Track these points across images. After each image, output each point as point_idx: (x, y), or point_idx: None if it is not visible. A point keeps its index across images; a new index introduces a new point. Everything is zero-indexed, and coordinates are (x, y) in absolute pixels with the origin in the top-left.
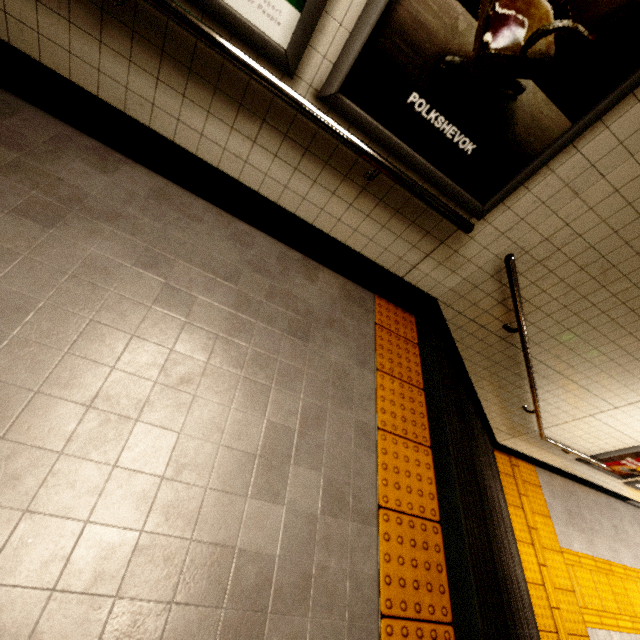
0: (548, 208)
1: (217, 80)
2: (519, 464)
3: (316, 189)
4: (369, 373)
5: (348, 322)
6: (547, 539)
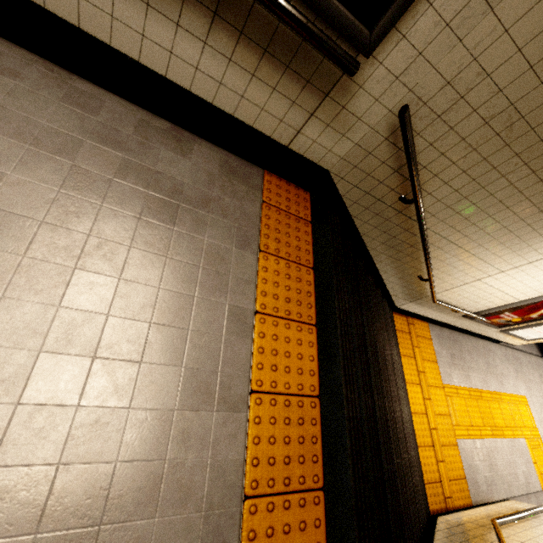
0: (453, 33)
1: None
2: (415, 322)
3: (153, 18)
4: (250, 255)
5: (228, 201)
6: (432, 379)
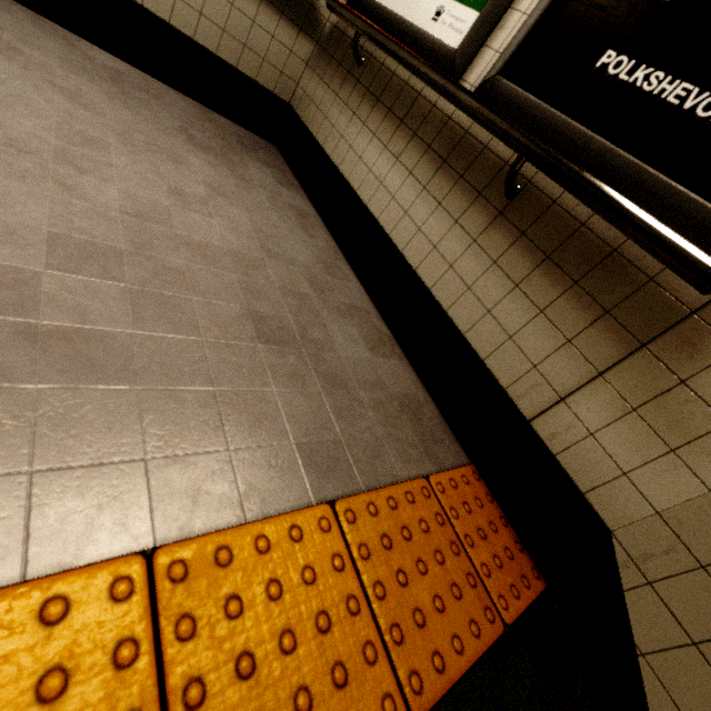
0: None
1: (393, 104)
2: None
3: (438, 215)
4: (306, 485)
5: (369, 416)
6: None
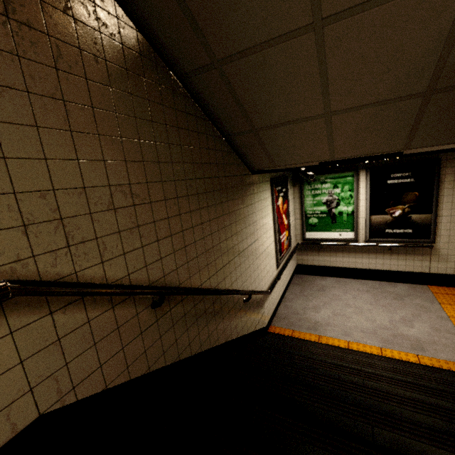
0: (453, 229)
1: (342, 250)
2: None
3: (377, 260)
4: (436, 305)
5: (417, 294)
6: None
